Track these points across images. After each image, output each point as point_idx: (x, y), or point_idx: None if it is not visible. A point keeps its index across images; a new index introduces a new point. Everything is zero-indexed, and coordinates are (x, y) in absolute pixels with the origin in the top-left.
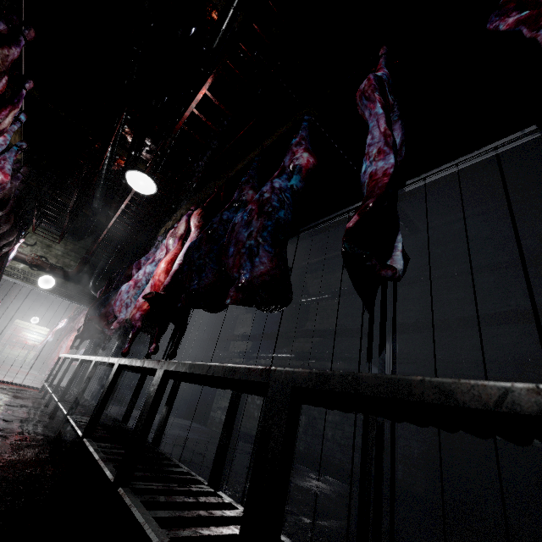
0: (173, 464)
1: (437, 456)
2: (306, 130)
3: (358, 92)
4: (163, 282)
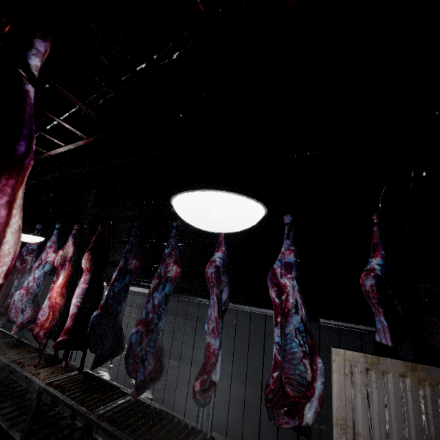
0: (93, 439)
1: (240, 351)
2: (175, 239)
3: (207, 273)
4: (60, 304)
